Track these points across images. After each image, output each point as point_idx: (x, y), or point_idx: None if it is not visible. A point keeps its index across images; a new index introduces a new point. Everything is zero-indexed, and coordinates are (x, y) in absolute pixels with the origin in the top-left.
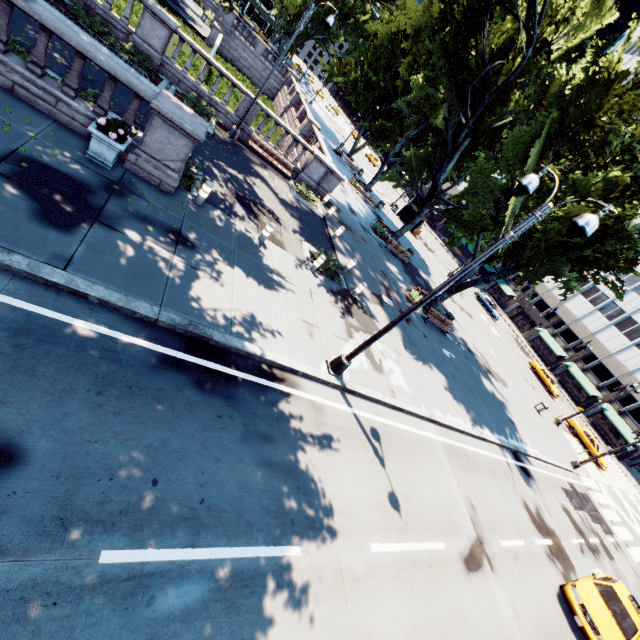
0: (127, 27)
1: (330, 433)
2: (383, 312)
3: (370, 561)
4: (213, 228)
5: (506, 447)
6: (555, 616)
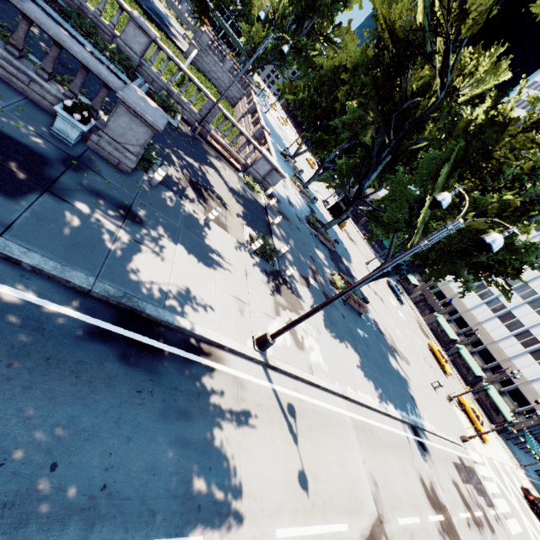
0: (113, 31)
1: (249, 409)
2: (309, 293)
3: None
4: (163, 207)
5: (407, 422)
6: None
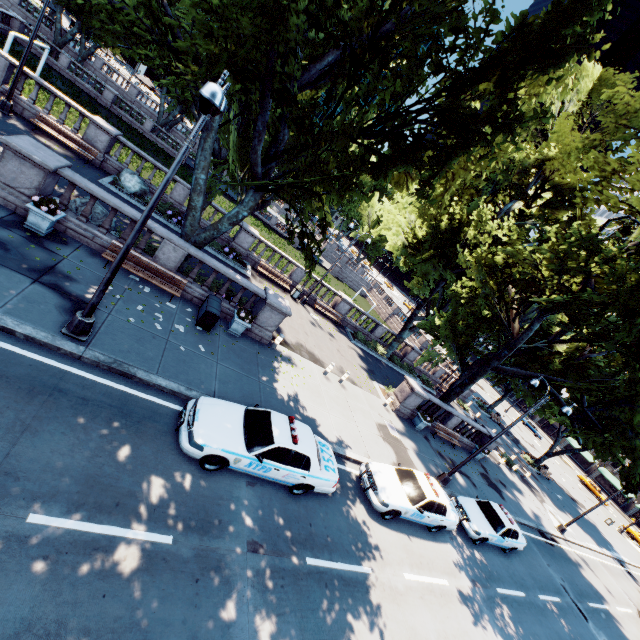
0: (400, 354)
1: (578, 562)
2: (532, 481)
3: (620, 613)
4: (495, 469)
5: (615, 558)
6: None
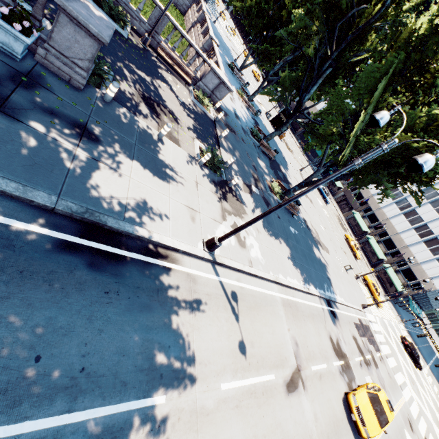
0: None
1: (200, 299)
2: (251, 199)
3: (219, 398)
4: (118, 124)
5: (323, 298)
6: (339, 414)
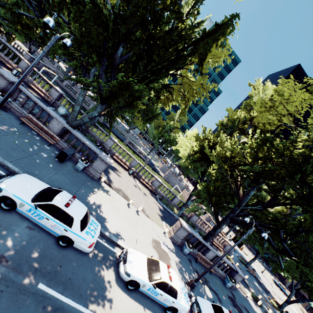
0: (188, 216)
1: None
2: None
3: None
4: (242, 299)
5: None
6: None
